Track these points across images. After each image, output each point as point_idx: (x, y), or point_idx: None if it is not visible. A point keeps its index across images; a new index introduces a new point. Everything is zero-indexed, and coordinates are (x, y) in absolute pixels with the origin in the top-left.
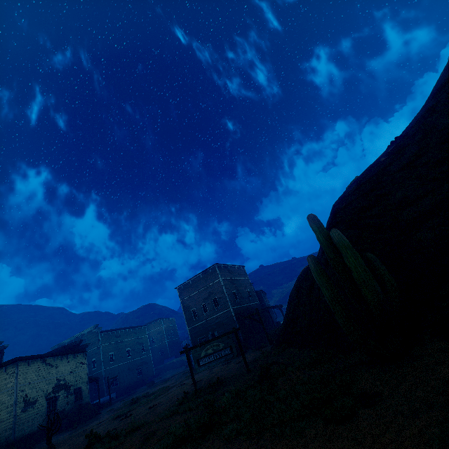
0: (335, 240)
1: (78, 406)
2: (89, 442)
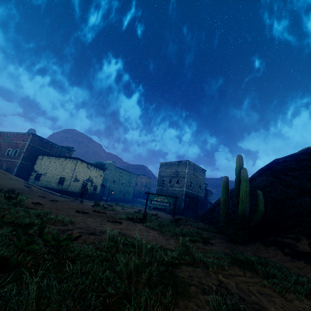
0: (241, 174)
1: (93, 192)
2: (95, 204)
